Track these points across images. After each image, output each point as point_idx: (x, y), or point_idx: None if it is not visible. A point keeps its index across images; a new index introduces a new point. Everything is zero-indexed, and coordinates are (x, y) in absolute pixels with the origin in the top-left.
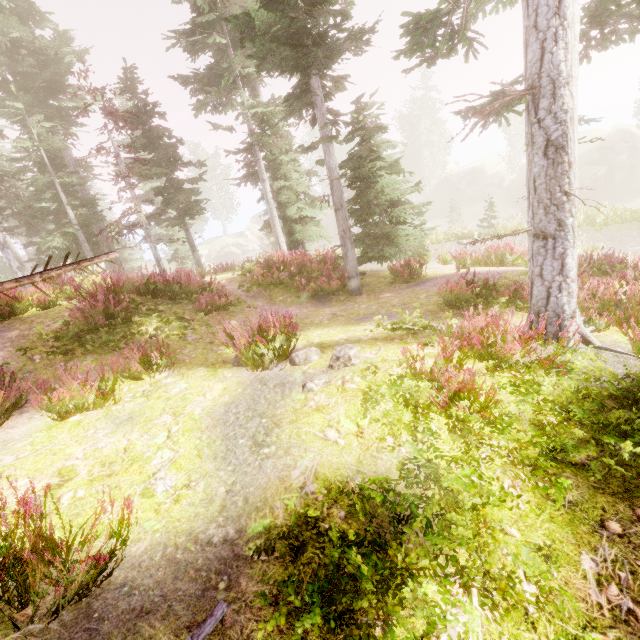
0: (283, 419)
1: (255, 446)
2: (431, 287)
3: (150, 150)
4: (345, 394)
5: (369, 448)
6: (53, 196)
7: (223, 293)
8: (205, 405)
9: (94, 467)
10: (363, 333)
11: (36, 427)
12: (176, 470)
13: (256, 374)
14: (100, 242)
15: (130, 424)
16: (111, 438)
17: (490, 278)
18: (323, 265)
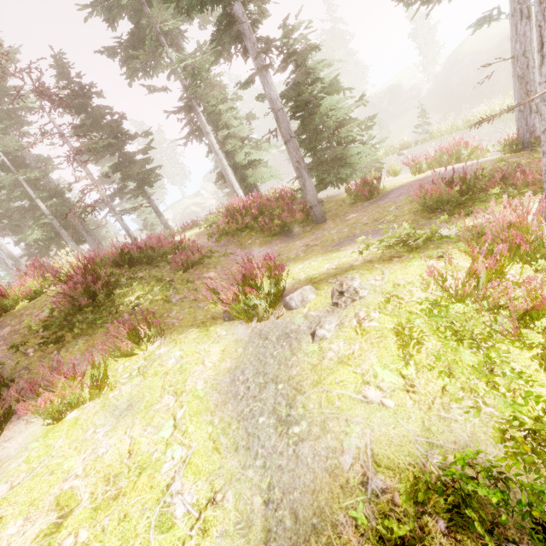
0: (303, 381)
1: (280, 425)
2: (396, 198)
3: (97, 130)
4: (368, 336)
5: (431, 407)
6: (22, 193)
7: (195, 248)
8: (207, 376)
9: (97, 487)
10: (350, 258)
11: (33, 435)
12: (193, 476)
13: (252, 327)
14: (76, 226)
15: (130, 414)
16: (112, 439)
17: (457, 175)
18: (281, 201)
